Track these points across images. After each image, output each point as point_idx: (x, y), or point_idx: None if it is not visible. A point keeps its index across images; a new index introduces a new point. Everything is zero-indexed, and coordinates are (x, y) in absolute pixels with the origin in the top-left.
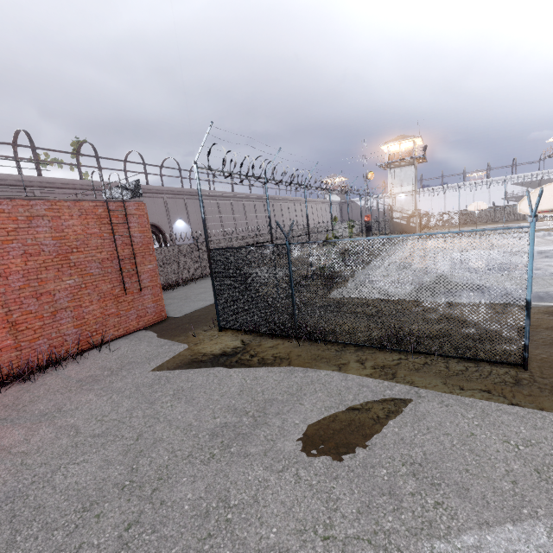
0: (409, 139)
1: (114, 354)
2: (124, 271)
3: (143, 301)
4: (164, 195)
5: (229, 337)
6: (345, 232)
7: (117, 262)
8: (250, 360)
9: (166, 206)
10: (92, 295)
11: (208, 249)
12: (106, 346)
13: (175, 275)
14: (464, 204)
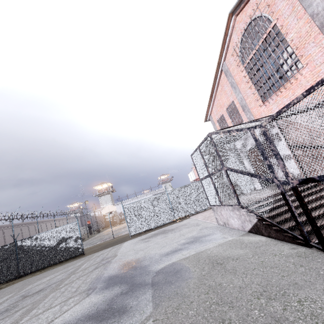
0: (105, 184)
1: None
2: None
3: None
4: None
5: None
6: (82, 232)
7: None
8: None
9: None
10: None
11: None
12: None
13: None
14: None
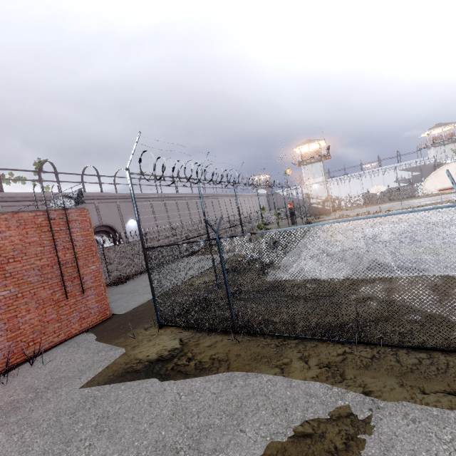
0: (315, 142)
1: (47, 367)
2: (65, 275)
3: (86, 303)
4: (117, 200)
5: (168, 335)
6: (273, 217)
7: (58, 267)
8: (186, 366)
9: (119, 208)
10: (30, 304)
11: (144, 248)
12: (42, 356)
13: (126, 269)
14: (365, 188)
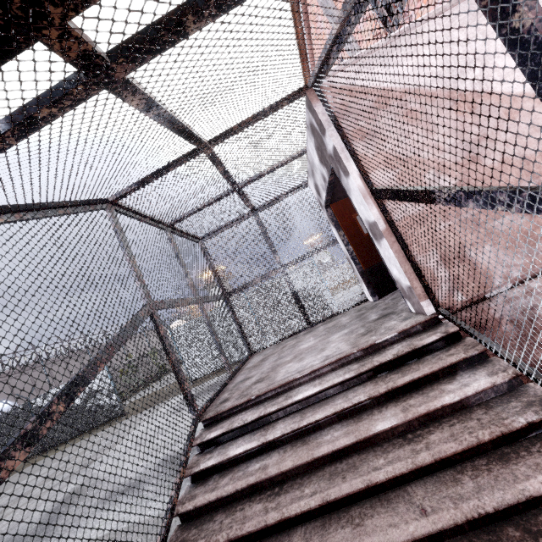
0: None
1: None
2: None
3: None
4: None
5: None
6: None
7: None
8: None
9: None
10: None
11: None
12: None
13: None
14: None
